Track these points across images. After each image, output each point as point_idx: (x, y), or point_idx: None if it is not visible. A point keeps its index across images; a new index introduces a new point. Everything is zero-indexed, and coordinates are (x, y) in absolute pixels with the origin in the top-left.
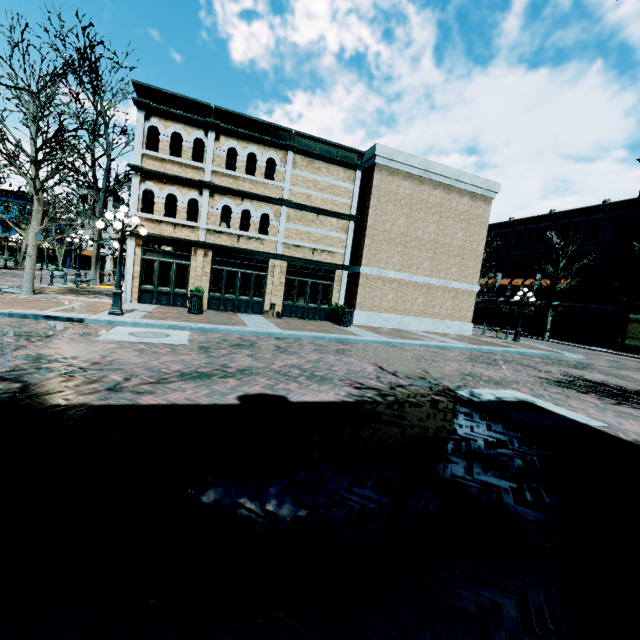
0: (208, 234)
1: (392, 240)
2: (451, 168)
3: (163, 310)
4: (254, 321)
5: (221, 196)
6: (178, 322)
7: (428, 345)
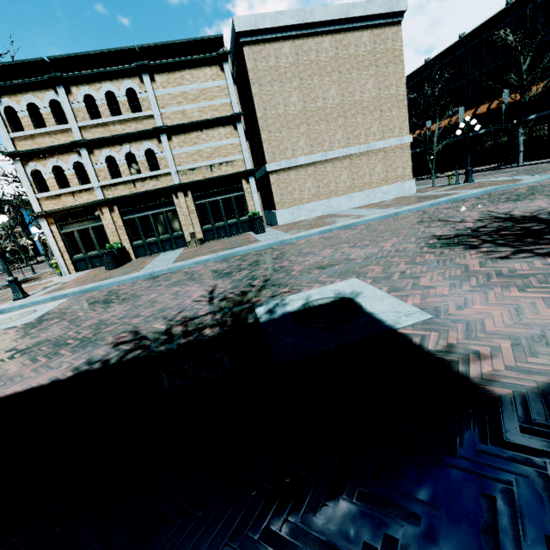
0: (105, 190)
1: (291, 123)
2: (334, 6)
3: (87, 274)
4: (161, 260)
5: (100, 149)
6: (69, 289)
7: (330, 229)
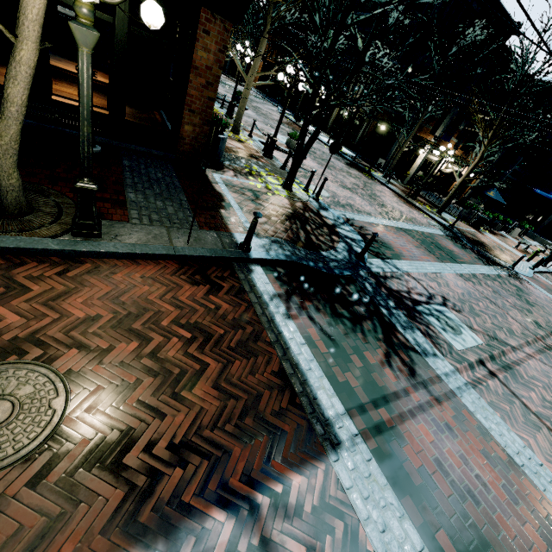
0: None
1: None
2: None
3: None
4: None
5: None
6: None
7: None
